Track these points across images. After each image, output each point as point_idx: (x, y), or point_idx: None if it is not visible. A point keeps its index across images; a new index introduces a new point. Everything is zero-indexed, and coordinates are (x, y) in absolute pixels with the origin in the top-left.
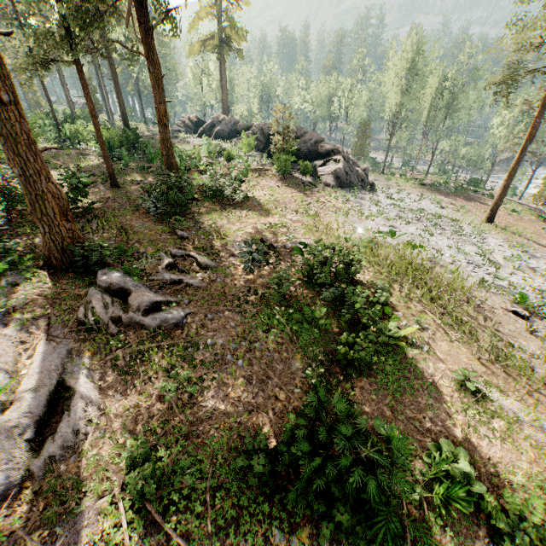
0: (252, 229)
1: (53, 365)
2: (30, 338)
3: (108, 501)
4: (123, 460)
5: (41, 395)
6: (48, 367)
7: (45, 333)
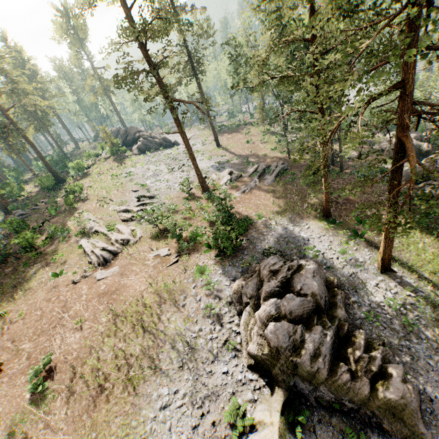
0: None
1: None
2: None
3: None
4: None
5: None
6: None
7: None
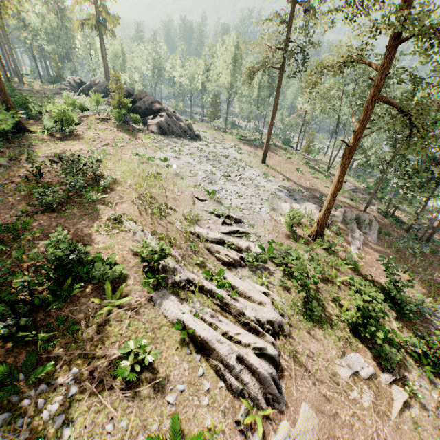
0: (60, 151)
1: None
2: None
3: None
4: None
5: None
6: None
7: None
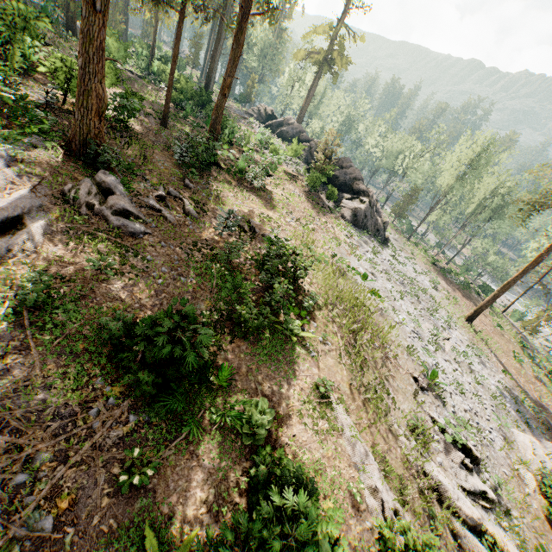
0: (249, 211)
1: (23, 205)
2: (20, 183)
3: (2, 296)
4: (28, 278)
5: (1, 215)
6: (19, 203)
7: (33, 186)
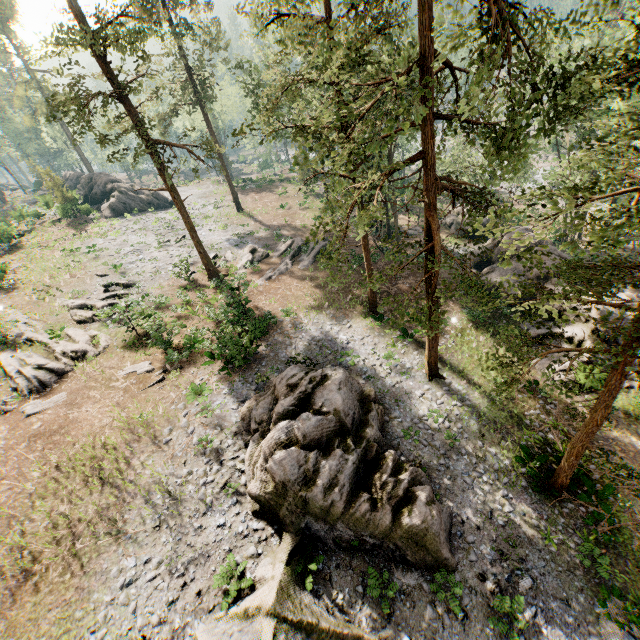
0: None
1: None
2: None
3: None
4: None
5: None
6: None
7: None
